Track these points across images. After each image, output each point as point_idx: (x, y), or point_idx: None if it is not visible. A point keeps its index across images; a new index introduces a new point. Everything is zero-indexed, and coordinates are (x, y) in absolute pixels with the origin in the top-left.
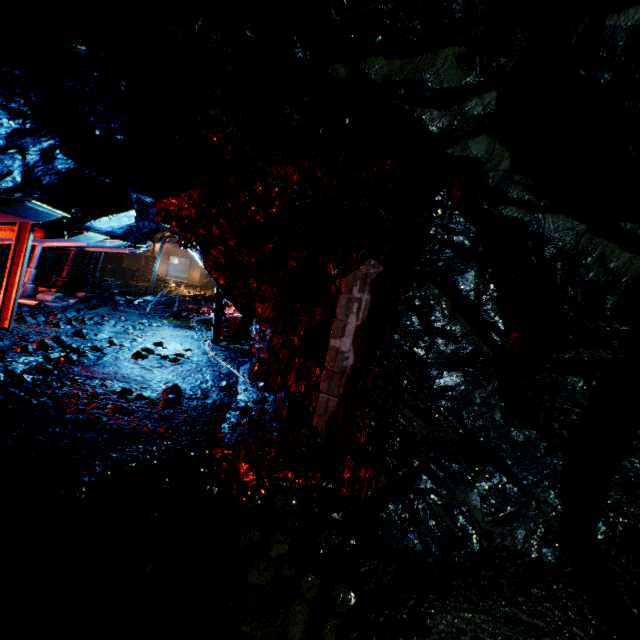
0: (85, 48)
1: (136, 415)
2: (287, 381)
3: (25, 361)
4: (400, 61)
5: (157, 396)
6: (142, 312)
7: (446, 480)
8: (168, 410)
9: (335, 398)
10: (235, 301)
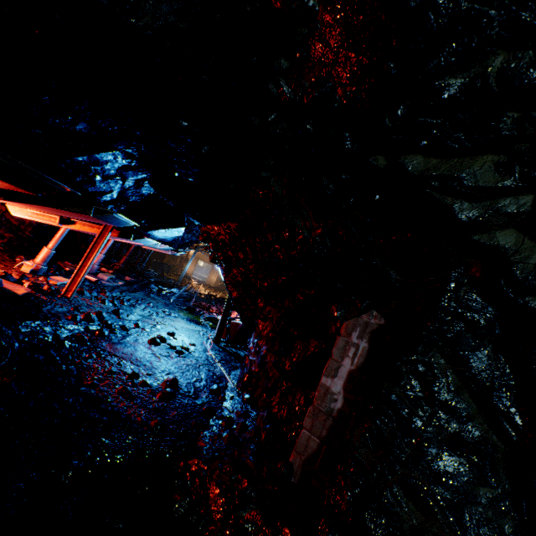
0: (187, 124)
1: (135, 401)
2: (271, 400)
3: (71, 328)
4: (437, 160)
5: (157, 385)
6: (166, 301)
7: None
8: (162, 403)
9: (316, 438)
10: (241, 313)
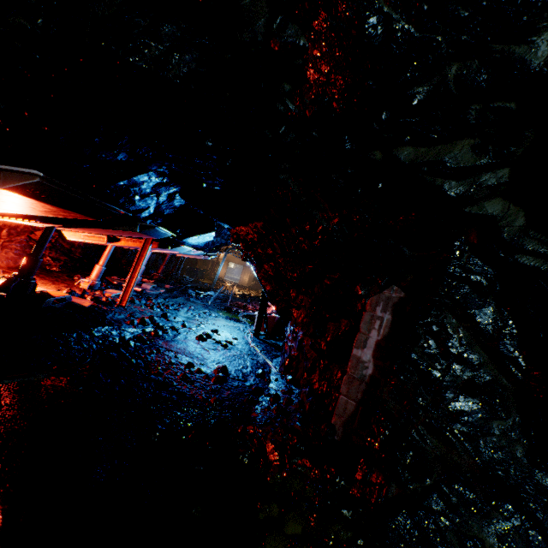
0: (212, 144)
1: (195, 385)
2: (311, 378)
3: (131, 331)
4: (424, 148)
5: (210, 372)
6: (205, 304)
7: (459, 507)
8: (217, 385)
9: (353, 402)
10: (276, 305)
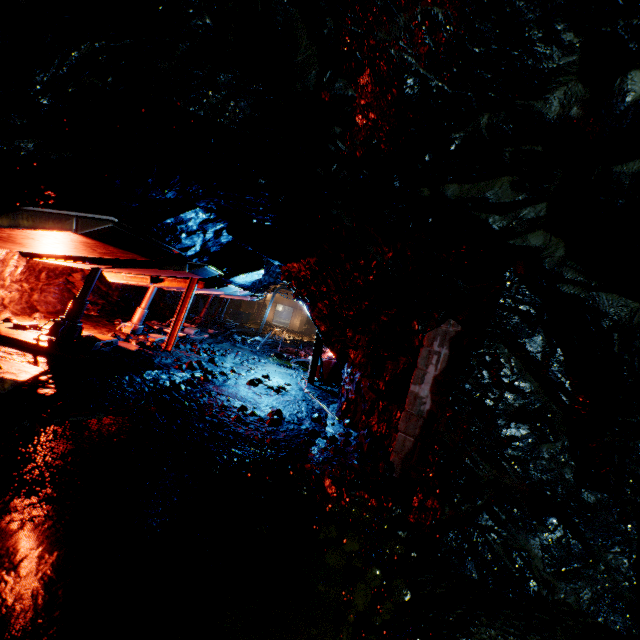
0: (264, 182)
1: (250, 426)
2: (370, 421)
3: (180, 375)
4: (469, 185)
5: (265, 416)
6: (253, 350)
7: (507, 523)
8: (272, 427)
9: (411, 438)
10: (332, 346)
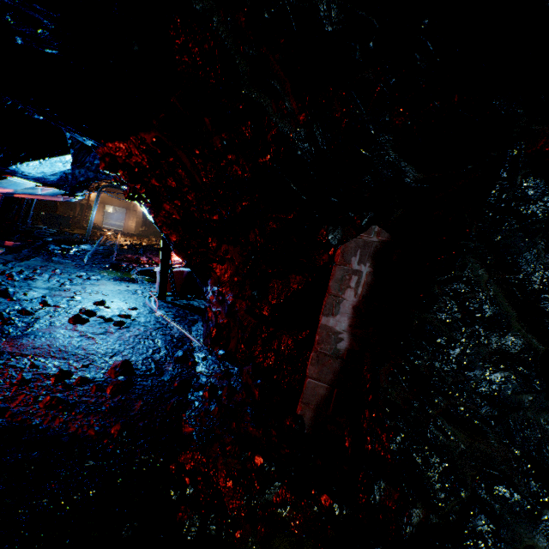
0: None
1: (78, 411)
2: (252, 351)
3: None
4: None
5: (103, 377)
6: (79, 263)
7: (504, 514)
8: (118, 397)
9: (325, 384)
10: (189, 260)
